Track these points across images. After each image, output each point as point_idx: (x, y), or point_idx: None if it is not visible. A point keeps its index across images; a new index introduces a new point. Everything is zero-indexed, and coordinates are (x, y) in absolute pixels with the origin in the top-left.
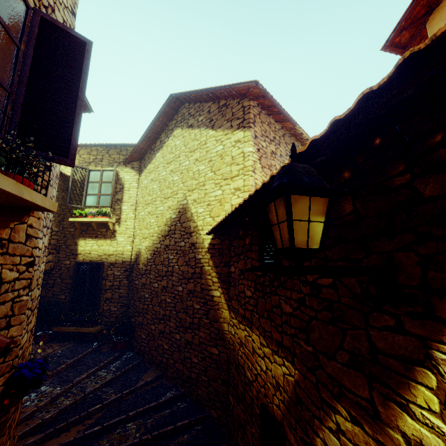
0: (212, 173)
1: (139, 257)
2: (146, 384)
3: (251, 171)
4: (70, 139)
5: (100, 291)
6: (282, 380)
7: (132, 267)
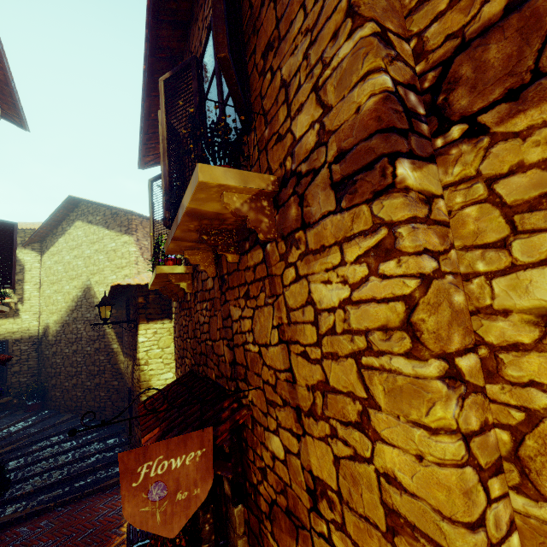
0: (109, 263)
1: (48, 330)
2: (64, 421)
3: (135, 264)
4: (11, 276)
5: (6, 366)
6: (131, 369)
7: (40, 341)
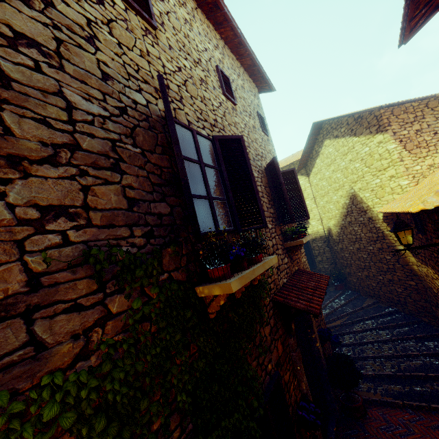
0: (367, 168)
1: (331, 232)
2: (368, 306)
3: (399, 161)
4: (305, 210)
5: (313, 257)
6: None
7: (327, 239)
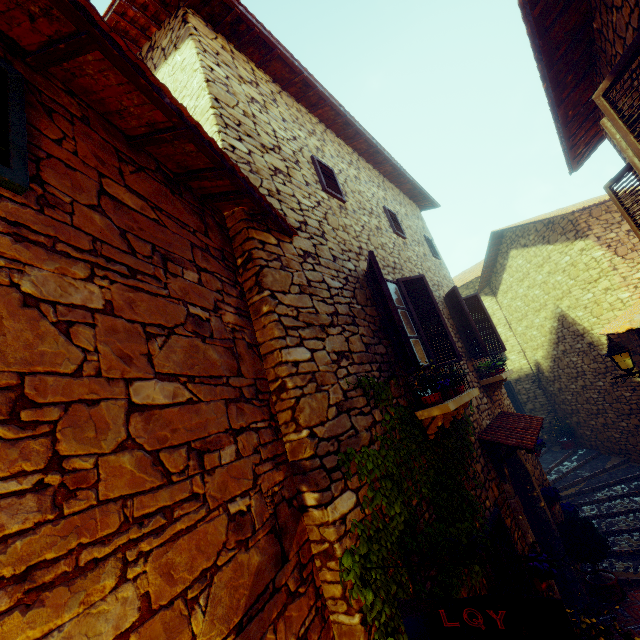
0: (573, 281)
1: (540, 367)
2: (614, 467)
3: (611, 270)
4: (498, 340)
5: (520, 405)
6: None
7: (537, 378)
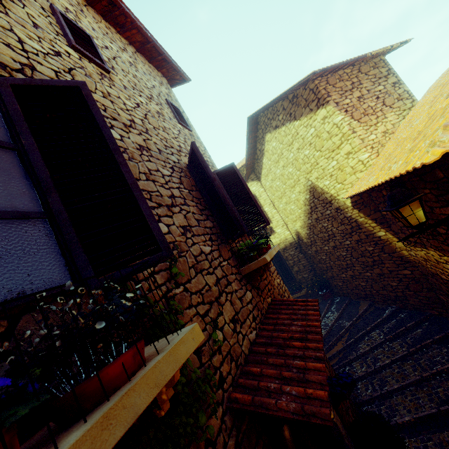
0: (319, 152)
1: (300, 235)
2: (365, 311)
3: (351, 133)
4: (260, 214)
5: (289, 269)
6: None
7: (298, 244)
